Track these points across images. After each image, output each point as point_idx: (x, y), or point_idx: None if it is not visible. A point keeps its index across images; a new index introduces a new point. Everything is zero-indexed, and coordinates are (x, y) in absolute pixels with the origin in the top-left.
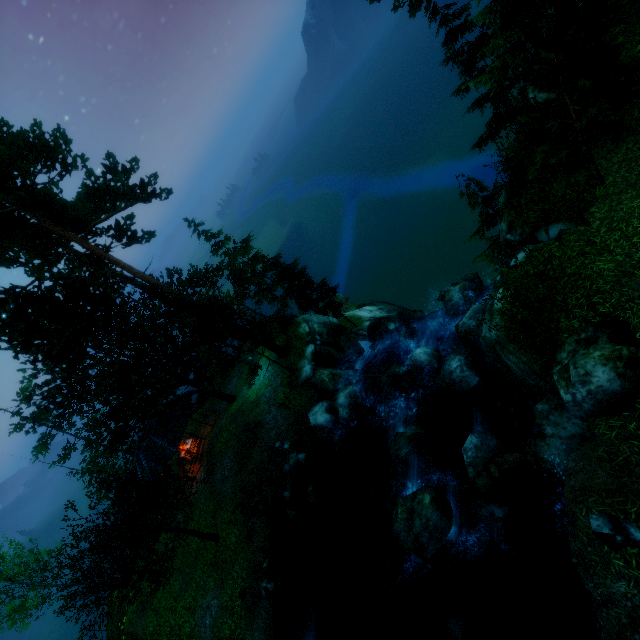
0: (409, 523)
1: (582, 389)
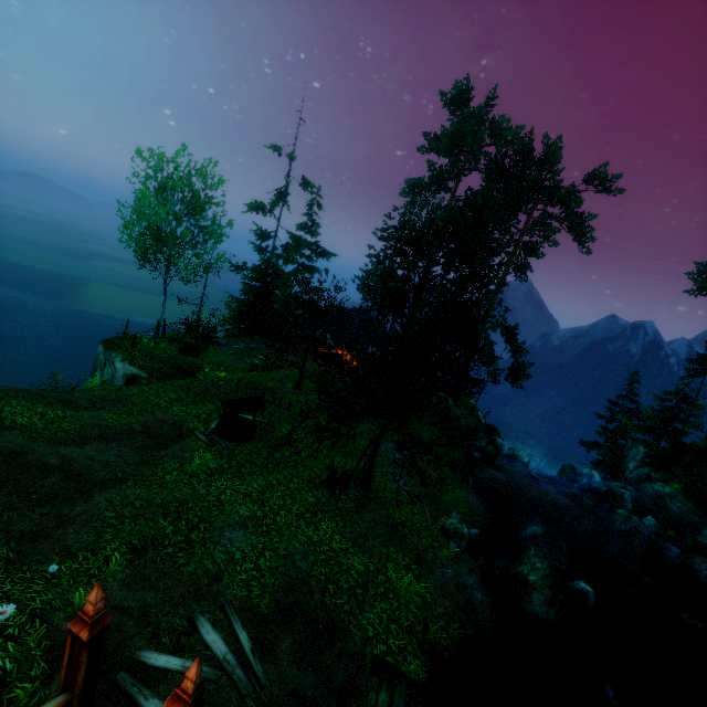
0: (626, 519)
1: None
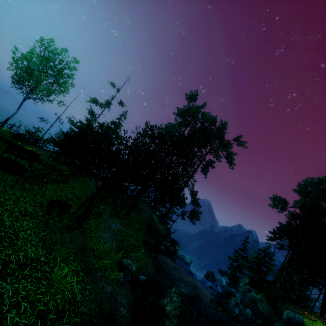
0: (236, 304)
1: (298, 315)
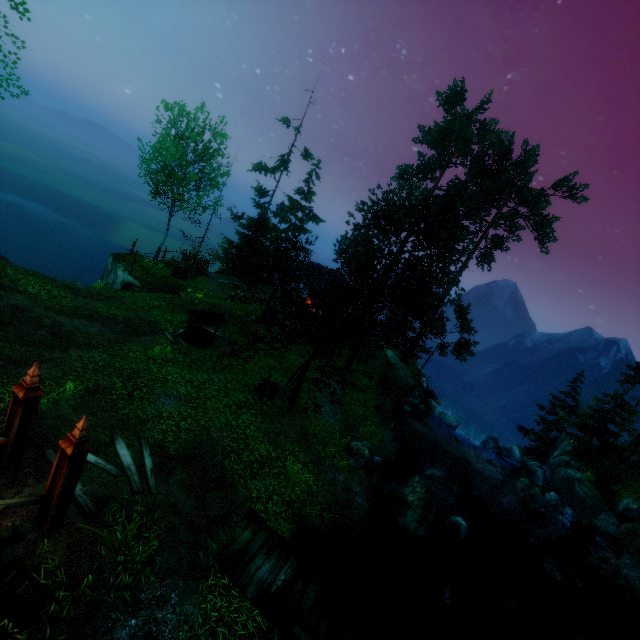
0: (527, 487)
1: None
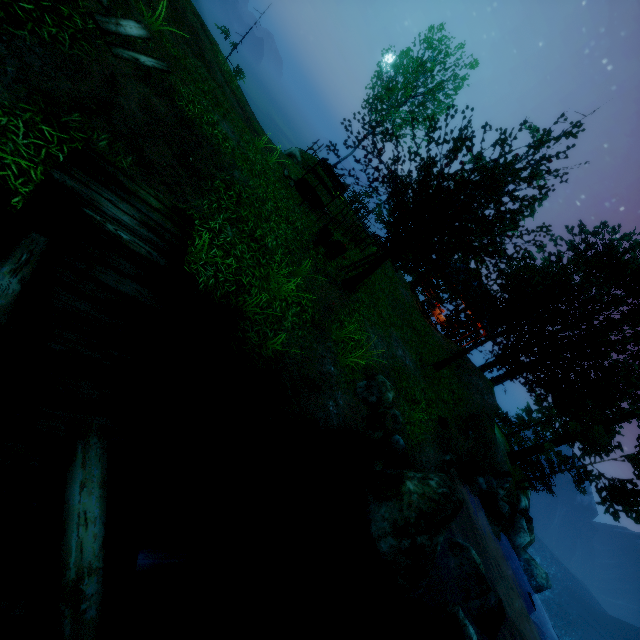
0: None
1: None
